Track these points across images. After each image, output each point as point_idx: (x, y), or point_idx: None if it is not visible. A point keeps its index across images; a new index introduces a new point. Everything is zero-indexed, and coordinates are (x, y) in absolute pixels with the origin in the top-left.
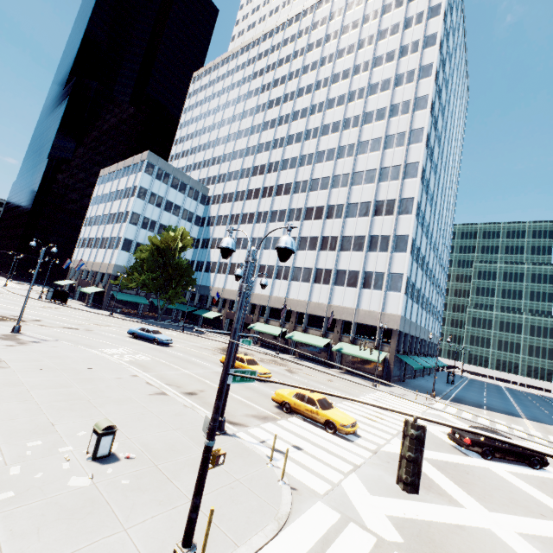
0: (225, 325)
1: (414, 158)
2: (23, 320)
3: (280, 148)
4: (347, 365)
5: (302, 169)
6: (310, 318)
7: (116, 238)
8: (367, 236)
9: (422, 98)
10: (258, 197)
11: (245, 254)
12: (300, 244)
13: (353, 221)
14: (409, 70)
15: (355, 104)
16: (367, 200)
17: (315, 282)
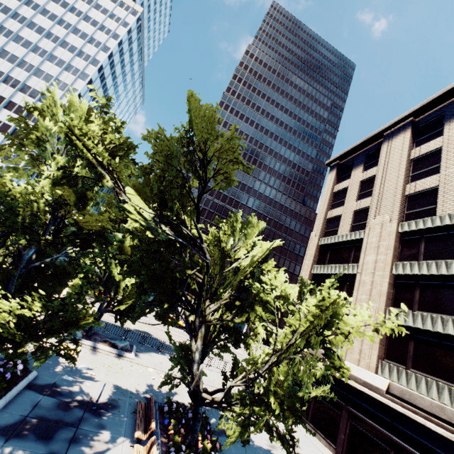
0: None
1: None
2: None
3: None
4: None
5: None
6: None
7: None
8: None
9: (74, 89)
10: None
11: None
12: None
13: None
14: (77, 67)
15: (36, 57)
16: (10, 123)
17: None
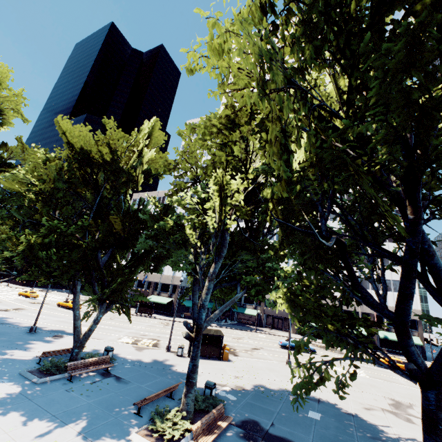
0: (263, 319)
1: None
2: (231, 348)
3: None
4: (386, 347)
5: None
6: (345, 312)
7: None
8: None
9: None
10: None
11: None
12: None
13: None
14: None
15: None
16: None
17: None
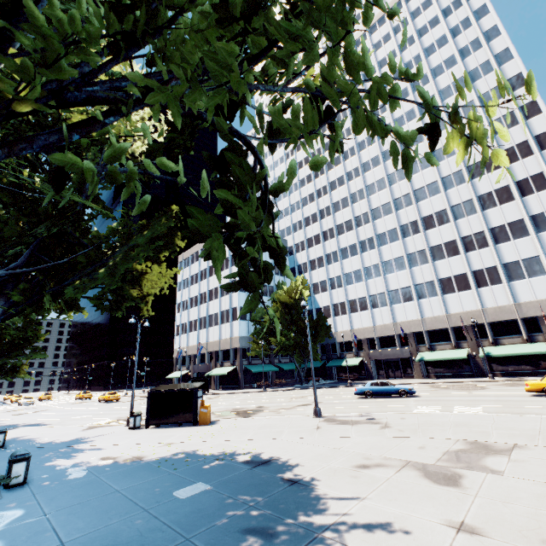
0: (371, 368)
1: (541, 128)
2: (258, 409)
3: (357, 177)
4: None
5: (396, 186)
6: (494, 327)
7: (229, 310)
8: (527, 218)
9: (514, 78)
10: (353, 228)
11: (364, 286)
12: (433, 254)
13: (496, 210)
14: (481, 63)
15: None
16: (502, 185)
17: (480, 286)
